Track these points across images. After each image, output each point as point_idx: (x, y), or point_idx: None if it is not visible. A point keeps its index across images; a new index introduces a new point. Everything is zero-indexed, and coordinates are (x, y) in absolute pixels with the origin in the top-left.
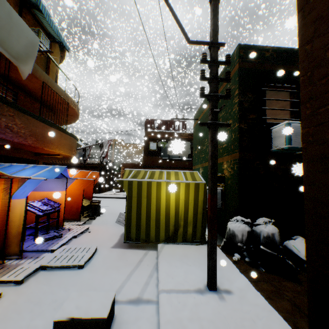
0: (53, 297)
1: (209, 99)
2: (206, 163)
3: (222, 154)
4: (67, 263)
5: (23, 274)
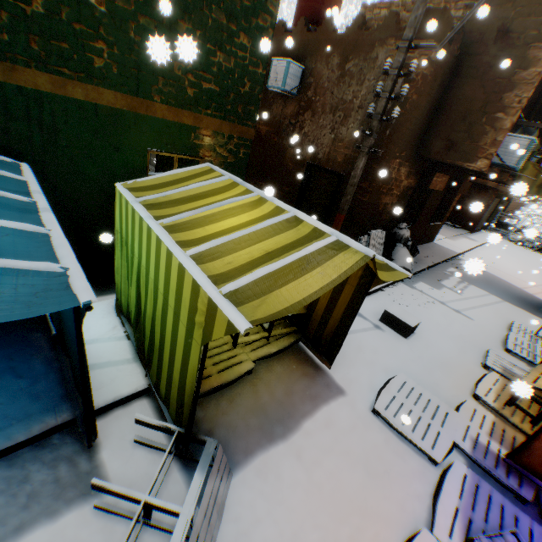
0: (422, 361)
1: (381, 119)
2: (30, 73)
3: (199, 106)
4: (422, 388)
5: (470, 406)
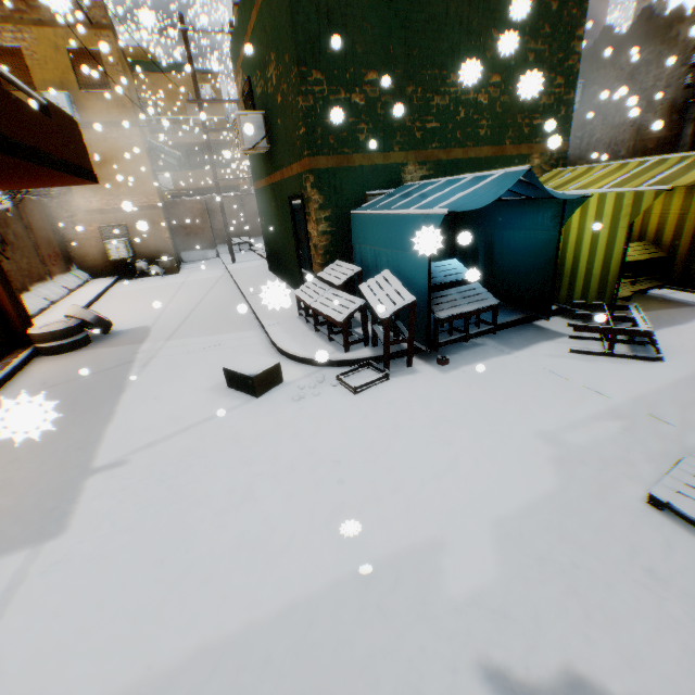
0: None
1: None
2: (455, 151)
3: (531, 139)
4: None
5: None
